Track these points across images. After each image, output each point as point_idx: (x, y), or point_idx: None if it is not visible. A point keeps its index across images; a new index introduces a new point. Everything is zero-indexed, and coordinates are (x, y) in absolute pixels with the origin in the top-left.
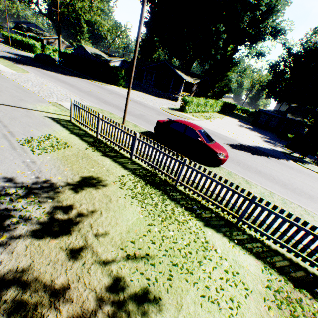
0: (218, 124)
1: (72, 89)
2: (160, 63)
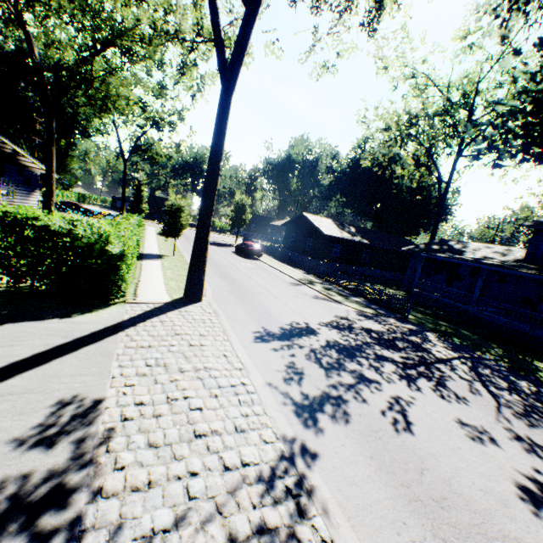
0: None
1: None
2: None
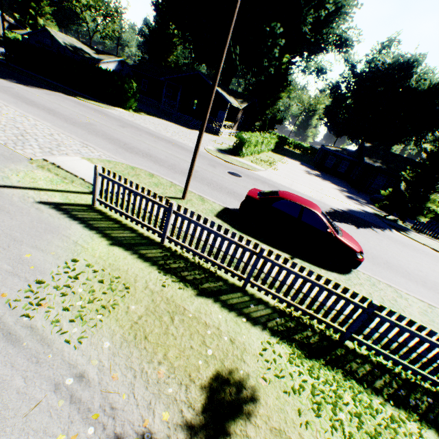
0: (287, 175)
1: (56, 120)
2: (191, 74)
